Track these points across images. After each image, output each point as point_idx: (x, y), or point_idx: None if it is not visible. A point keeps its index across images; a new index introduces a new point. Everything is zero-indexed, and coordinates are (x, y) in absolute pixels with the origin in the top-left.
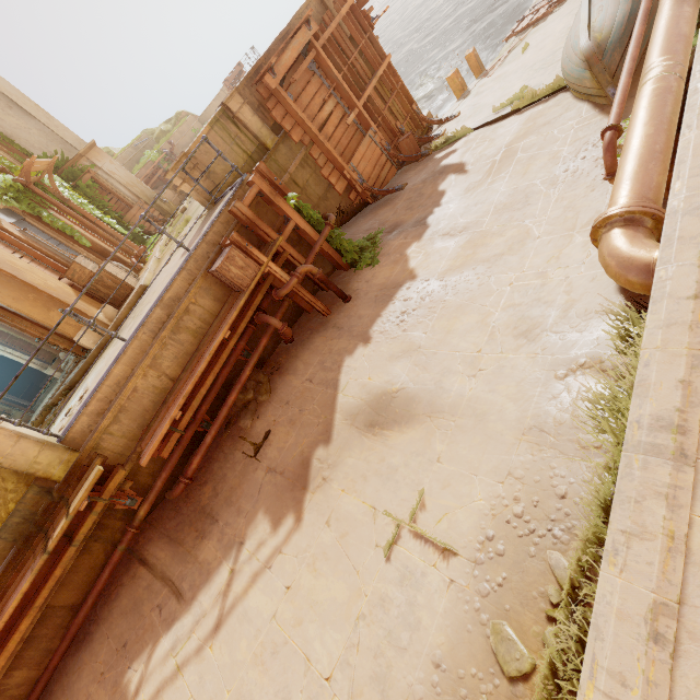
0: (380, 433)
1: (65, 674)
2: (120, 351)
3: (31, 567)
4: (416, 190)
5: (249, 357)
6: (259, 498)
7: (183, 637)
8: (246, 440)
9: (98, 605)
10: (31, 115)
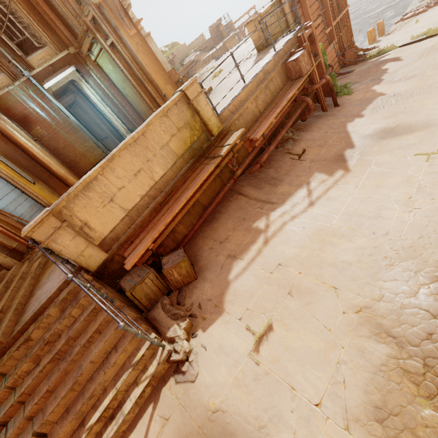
0: (392, 138)
1: (203, 232)
2: (244, 86)
3: (206, 166)
4: (363, 71)
5: (287, 120)
6: (311, 170)
7: (287, 210)
8: (291, 153)
9: (217, 209)
10: None
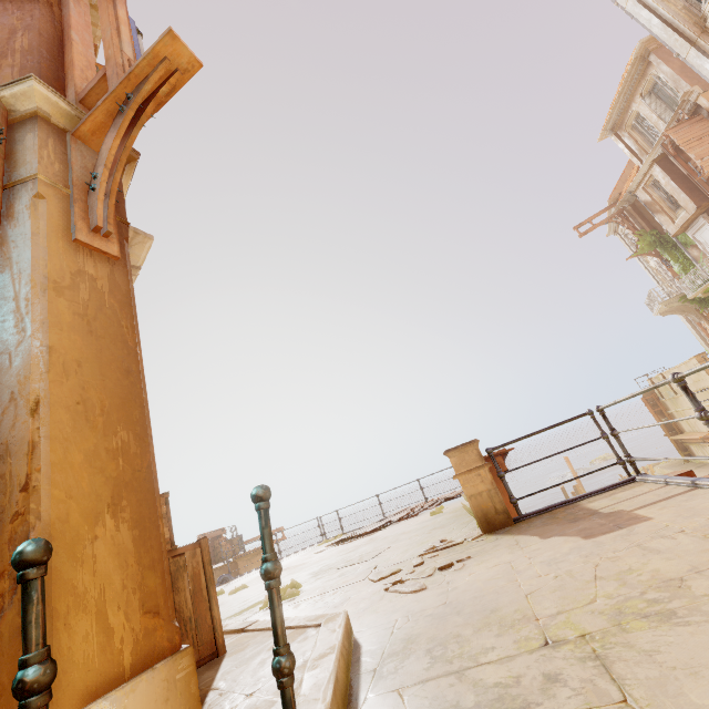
0: None
1: None
2: None
3: None
4: None
5: None
6: None
7: None
8: None
9: None
10: None
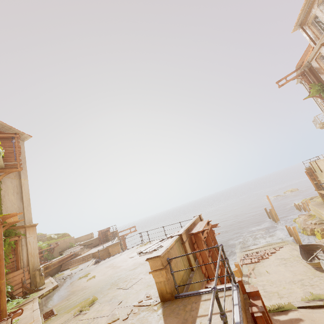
0: None
1: None
2: None
3: None
4: None
5: None
6: None
7: None
8: None
9: None
10: (22, 200)
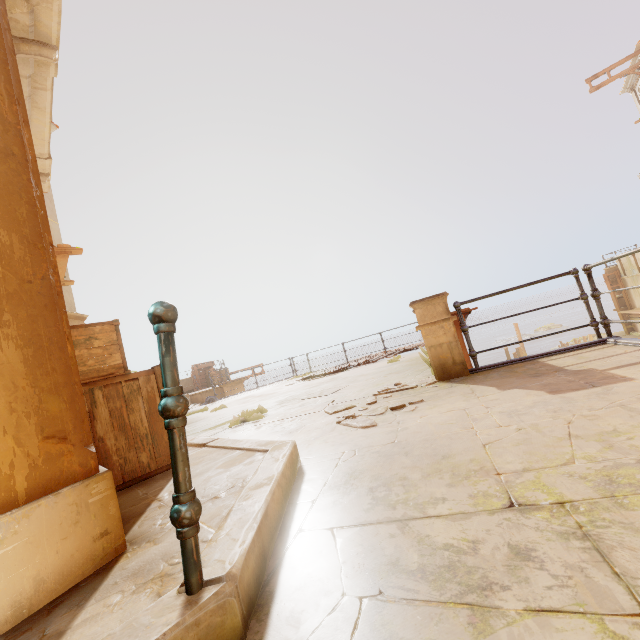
0: None
1: None
2: None
3: None
4: None
5: None
6: None
7: None
8: None
9: None
10: None
